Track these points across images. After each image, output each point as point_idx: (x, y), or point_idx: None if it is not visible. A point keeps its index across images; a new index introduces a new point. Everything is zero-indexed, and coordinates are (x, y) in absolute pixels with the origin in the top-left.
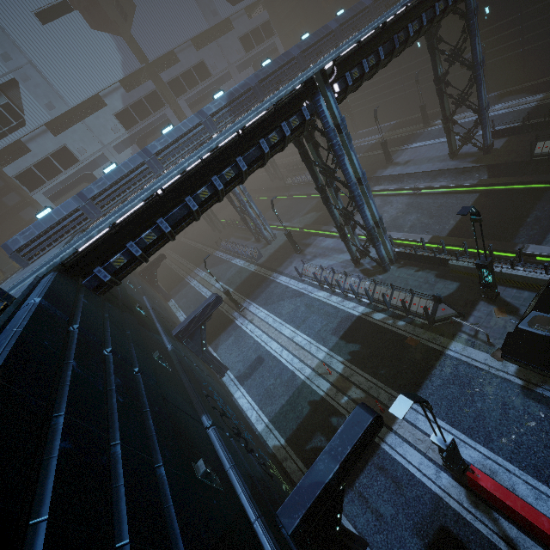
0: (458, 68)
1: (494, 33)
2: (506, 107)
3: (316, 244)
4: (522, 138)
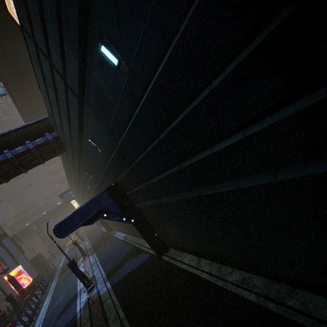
0: None
1: None
2: None
3: None
4: None
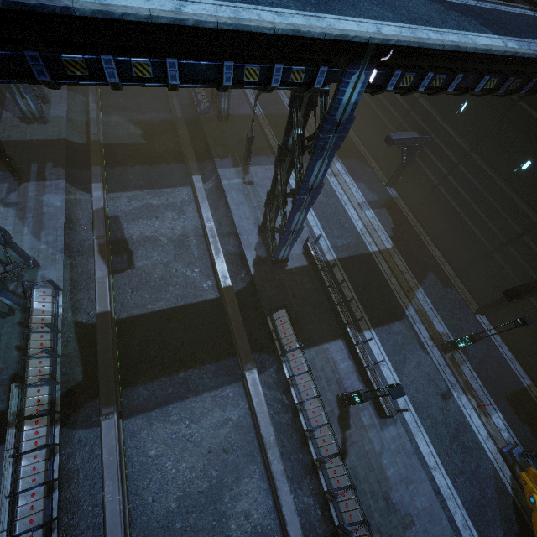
0: (402, 131)
1: (444, 139)
2: (366, 224)
3: (46, 188)
4: (307, 281)
